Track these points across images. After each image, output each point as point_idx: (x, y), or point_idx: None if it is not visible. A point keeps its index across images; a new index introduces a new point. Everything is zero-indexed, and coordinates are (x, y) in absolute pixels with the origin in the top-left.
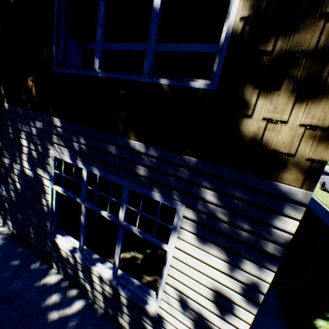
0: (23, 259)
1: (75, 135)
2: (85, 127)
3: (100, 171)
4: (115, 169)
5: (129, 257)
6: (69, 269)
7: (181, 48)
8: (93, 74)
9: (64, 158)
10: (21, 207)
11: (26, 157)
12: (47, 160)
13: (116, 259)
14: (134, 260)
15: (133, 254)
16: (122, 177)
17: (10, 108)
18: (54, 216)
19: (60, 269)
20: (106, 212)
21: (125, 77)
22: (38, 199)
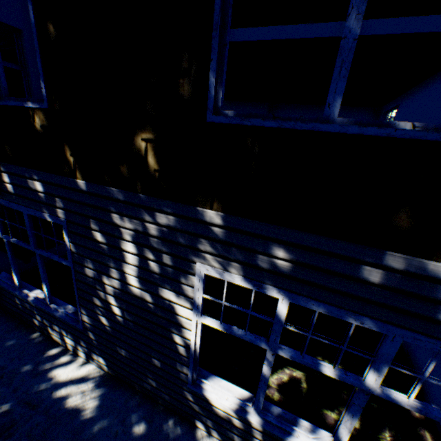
0: (146, 420)
1: (262, 243)
2: (289, 230)
3: (327, 307)
4: (369, 307)
5: (288, 382)
6: (232, 433)
7: (301, 32)
8: (330, 128)
9: (228, 279)
10: (123, 341)
11: (134, 269)
12: (185, 278)
13: (343, 434)
14: (298, 387)
15: (290, 376)
16: (385, 321)
17: (89, 188)
18: (197, 359)
19: (212, 430)
20: (329, 368)
21: (435, 136)
22: (163, 333)
